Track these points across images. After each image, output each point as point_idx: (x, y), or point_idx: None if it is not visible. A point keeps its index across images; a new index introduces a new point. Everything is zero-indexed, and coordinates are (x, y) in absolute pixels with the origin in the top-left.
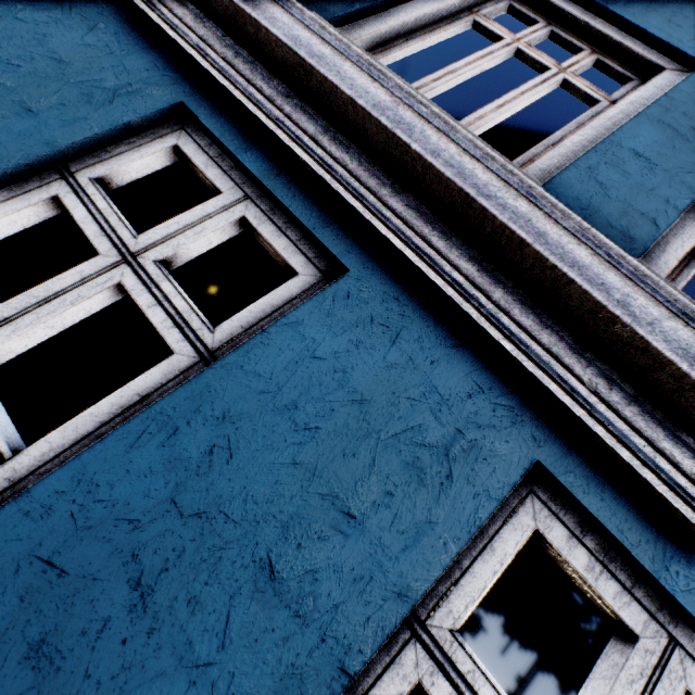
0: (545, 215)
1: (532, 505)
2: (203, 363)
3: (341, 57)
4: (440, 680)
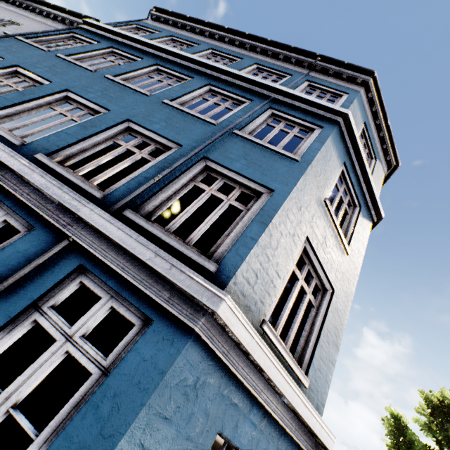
0: None
1: None
2: None
3: None
4: None
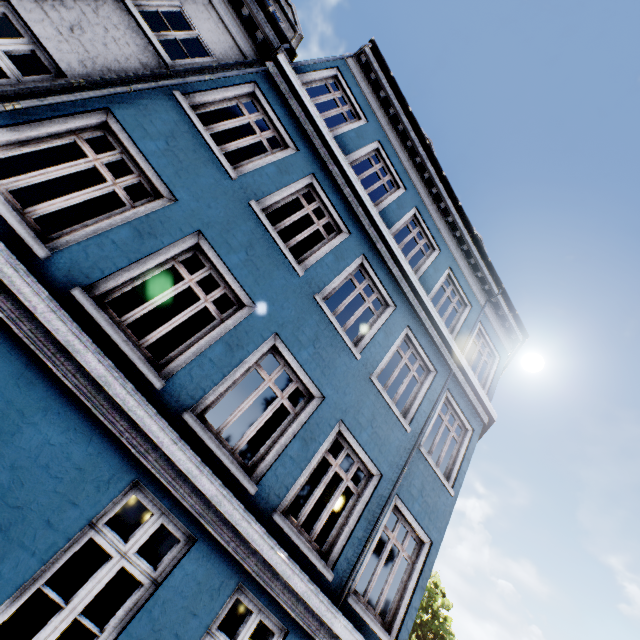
0: (251, 525)
1: (238, 591)
2: (154, 584)
3: (202, 474)
4: (212, 639)
